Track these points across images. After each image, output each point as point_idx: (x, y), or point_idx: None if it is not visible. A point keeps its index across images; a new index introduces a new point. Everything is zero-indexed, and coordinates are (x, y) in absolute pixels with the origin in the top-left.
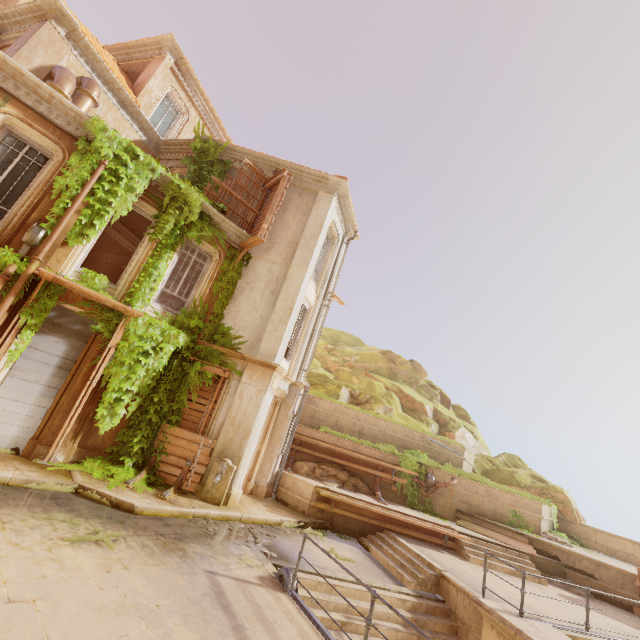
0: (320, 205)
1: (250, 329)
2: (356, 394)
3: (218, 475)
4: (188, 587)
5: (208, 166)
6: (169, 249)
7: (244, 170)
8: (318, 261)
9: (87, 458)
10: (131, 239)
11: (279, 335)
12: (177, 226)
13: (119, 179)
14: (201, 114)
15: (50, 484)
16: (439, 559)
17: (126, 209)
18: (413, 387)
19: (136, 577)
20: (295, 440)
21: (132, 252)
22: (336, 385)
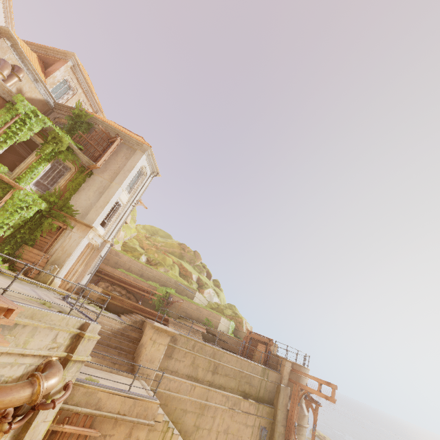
0: (136, 156)
1: (84, 208)
2: (150, 260)
3: (48, 270)
4: (21, 286)
5: (80, 123)
6: (46, 161)
7: (100, 130)
8: (133, 183)
9: None
10: (26, 149)
11: (98, 213)
12: (53, 151)
13: (25, 124)
14: (85, 92)
15: None
16: None
17: (26, 138)
18: (191, 265)
19: (0, 278)
20: (102, 272)
21: (25, 156)
22: (139, 253)
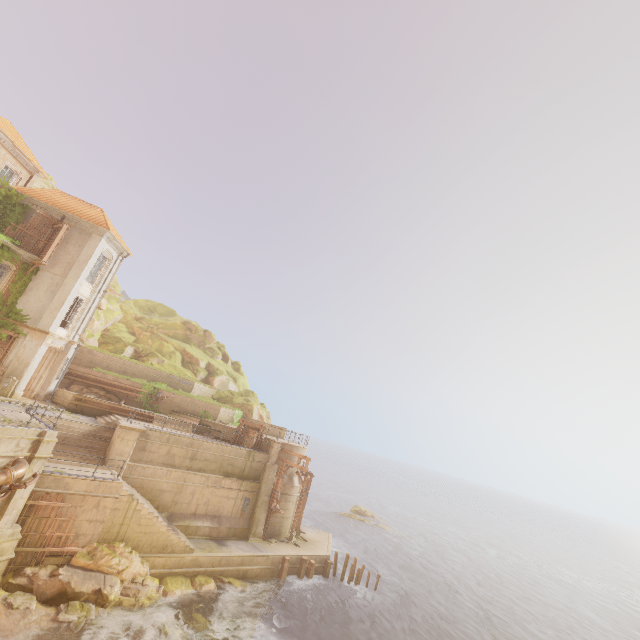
0: (92, 242)
1: (35, 312)
2: (139, 351)
3: (6, 383)
4: None
5: (11, 207)
6: None
7: (40, 211)
8: (95, 271)
9: None
10: None
11: (54, 316)
12: None
13: None
14: (11, 152)
15: None
16: (130, 420)
17: None
18: (201, 348)
19: None
20: (74, 374)
21: None
22: (124, 344)
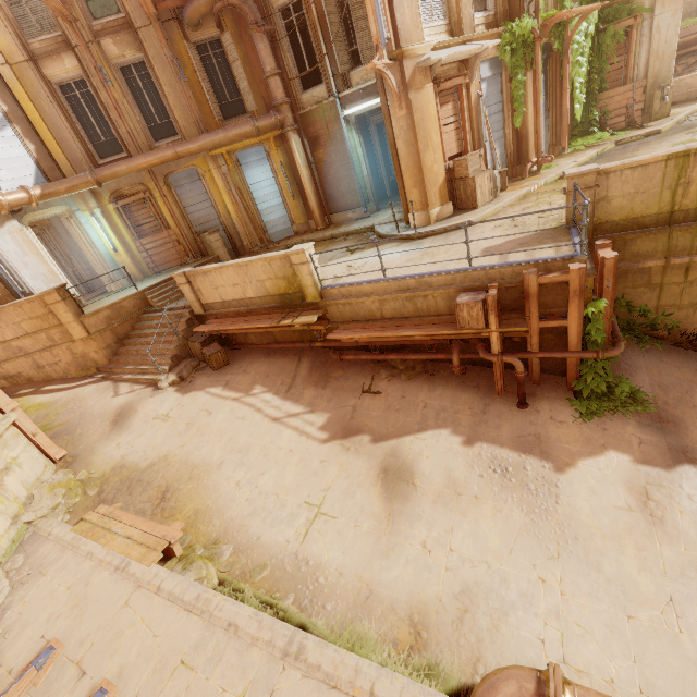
0: None
1: None
2: None
3: (665, 97)
4: None
5: None
6: None
7: None
8: None
9: (571, 143)
10: None
11: None
12: None
13: None
14: None
15: (609, 147)
16: None
17: None
18: None
19: None
20: None
21: None
22: None
